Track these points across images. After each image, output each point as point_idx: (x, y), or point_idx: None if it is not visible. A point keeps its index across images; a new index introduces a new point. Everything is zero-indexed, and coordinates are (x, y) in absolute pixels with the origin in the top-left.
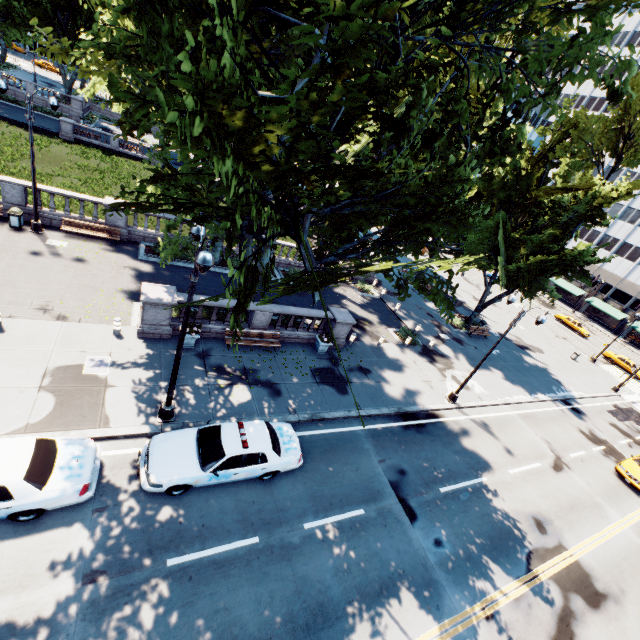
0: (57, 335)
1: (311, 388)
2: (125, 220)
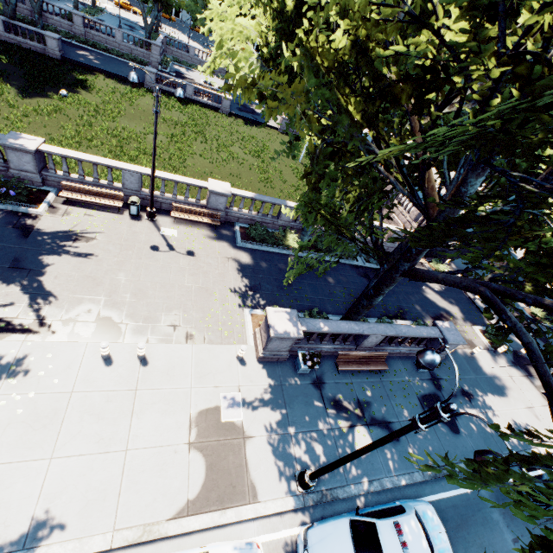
0: (191, 364)
1: None
2: (225, 203)
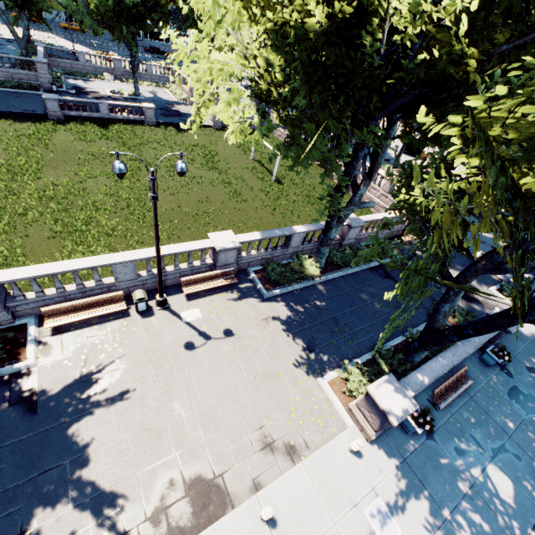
0: (315, 491)
1: (529, 430)
2: (235, 255)
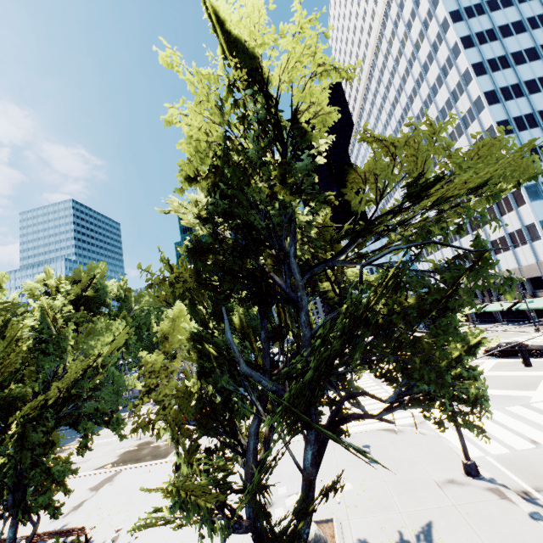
0: None
1: None
2: None
